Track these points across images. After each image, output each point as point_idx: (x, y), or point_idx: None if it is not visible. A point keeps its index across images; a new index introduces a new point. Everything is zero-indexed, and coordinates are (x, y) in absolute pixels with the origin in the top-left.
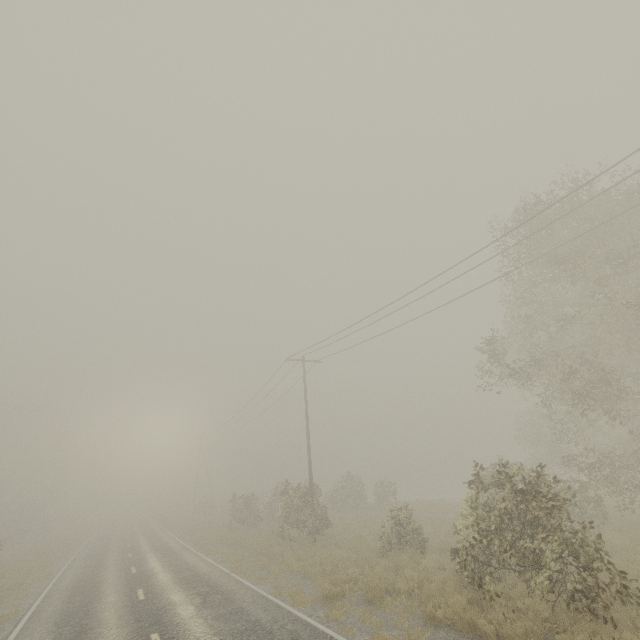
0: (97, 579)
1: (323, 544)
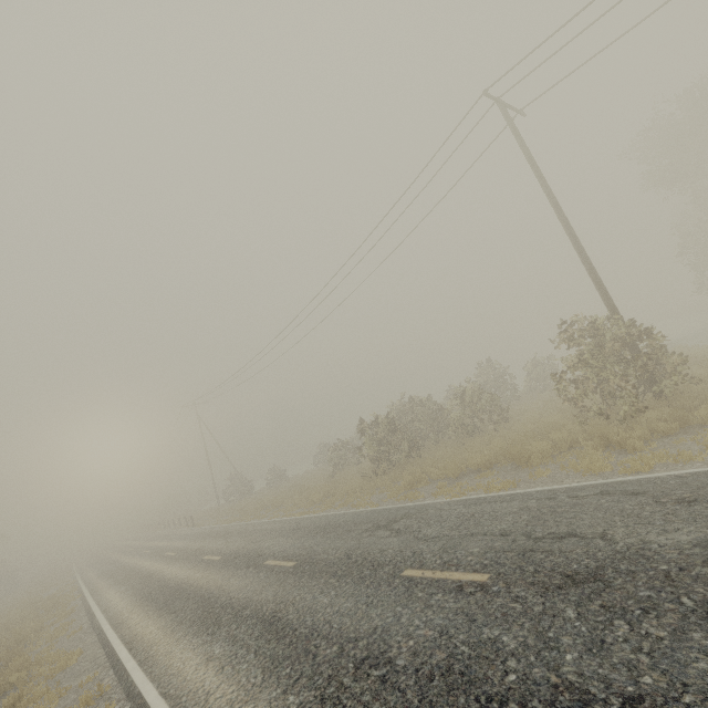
0: (398, 652)
1: None
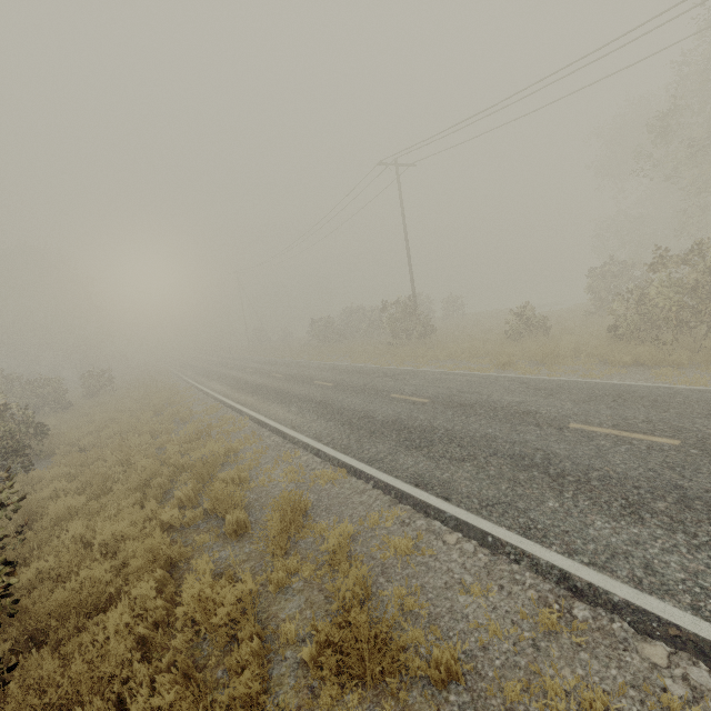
0: (254, 383)
1: (433, 345)
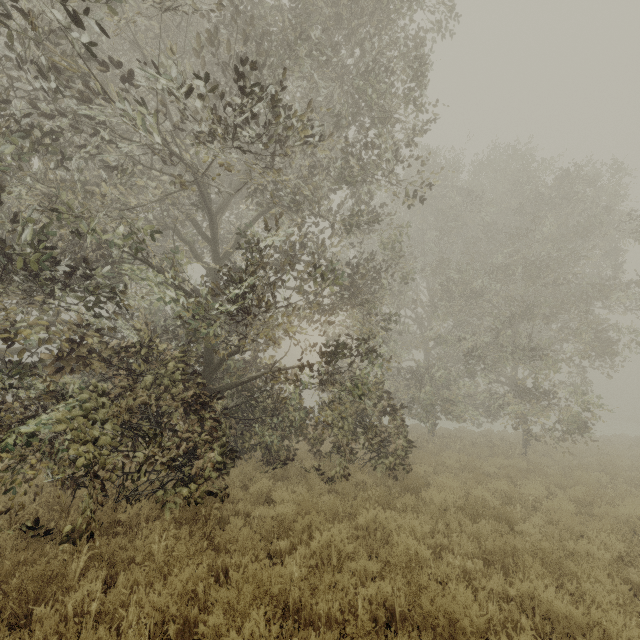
0: None
1: None
